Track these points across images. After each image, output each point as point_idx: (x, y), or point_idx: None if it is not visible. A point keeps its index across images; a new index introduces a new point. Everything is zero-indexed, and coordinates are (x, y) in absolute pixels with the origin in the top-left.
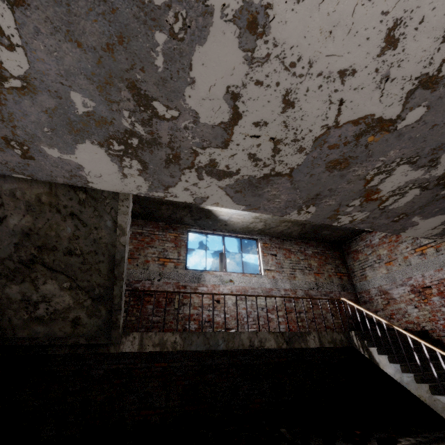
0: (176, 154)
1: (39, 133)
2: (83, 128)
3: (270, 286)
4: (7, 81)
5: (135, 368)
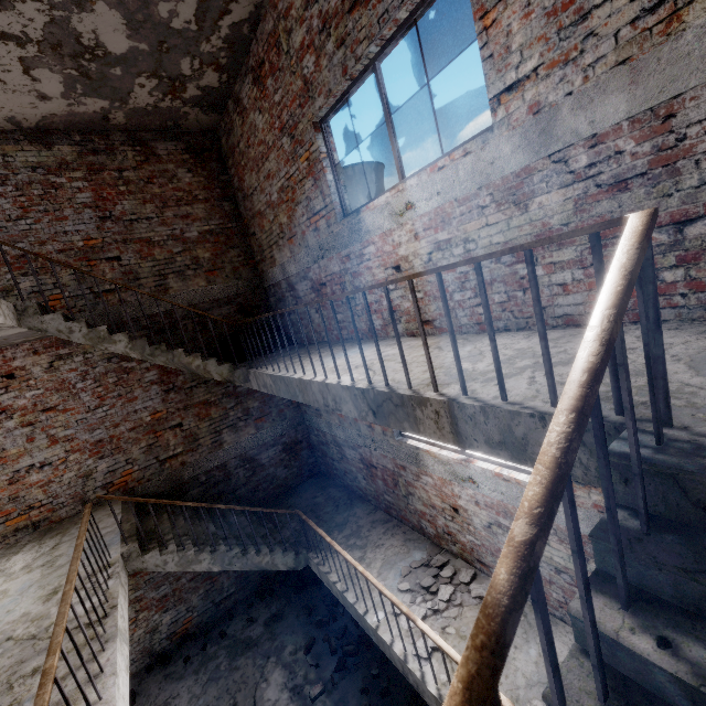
0: None
1: None
2: None
3: (585, 529)
4: None
5: None
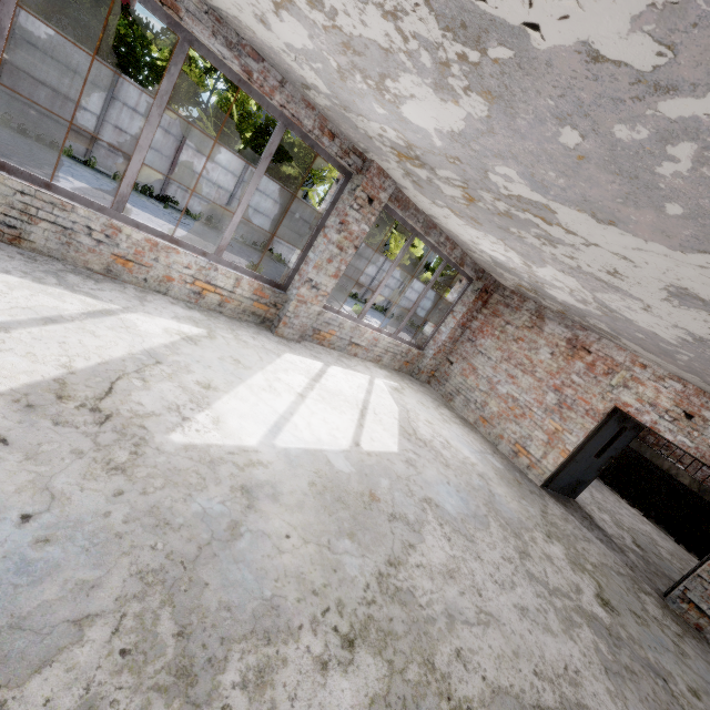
0: None
1: None
2: None
3: None
4: None
5: None
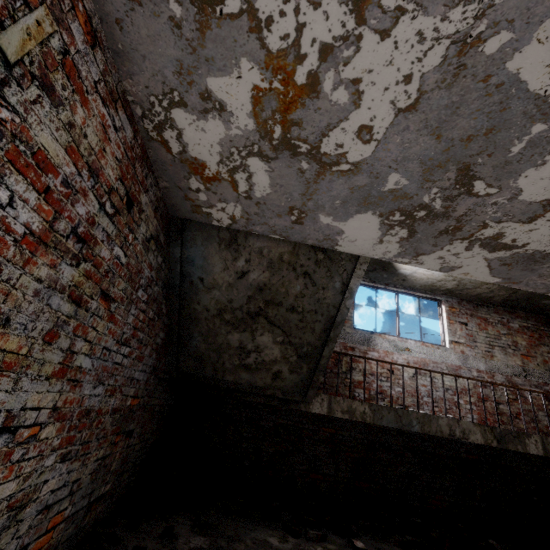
0: (459, 226)
1: (327, 205)
2: (375, 201)
3: (458, 362)
4: (338, 165)
5: (303, 428)
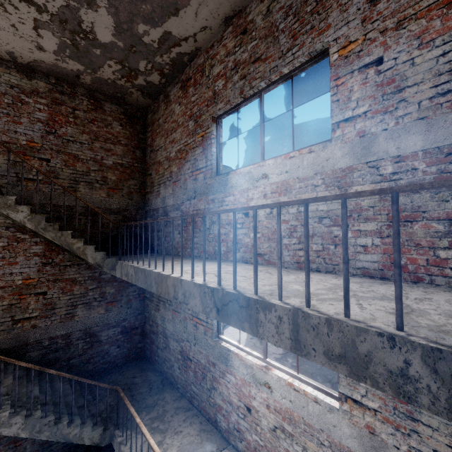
0: None
1: None
2: None
3: (356, 447)
4: None
5: None
